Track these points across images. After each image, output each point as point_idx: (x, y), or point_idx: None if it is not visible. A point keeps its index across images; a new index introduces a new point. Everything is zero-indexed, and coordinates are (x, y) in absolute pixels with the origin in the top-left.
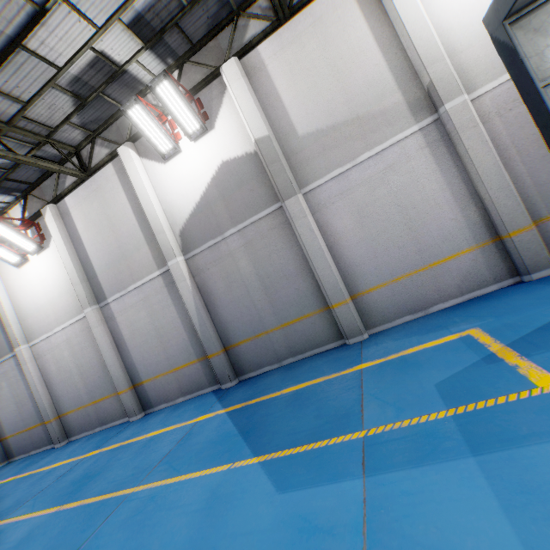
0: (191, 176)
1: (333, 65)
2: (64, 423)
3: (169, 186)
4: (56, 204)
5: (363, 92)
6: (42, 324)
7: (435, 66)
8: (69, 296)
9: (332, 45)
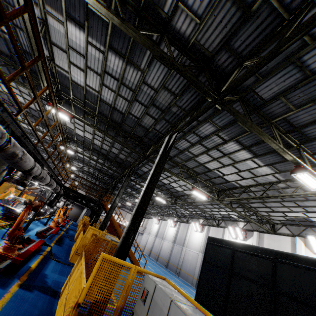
0: None
1: None
2: (180, 271)
3: None
4: (208, 226)
5: None
6: (191, 246)
7: None
8: (199, 246)
9: (280, 248)
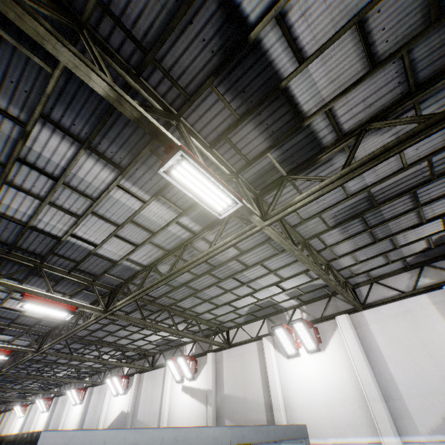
0: (115, 408)
1: (152, 396)
2: None
3: (111, 407)
4: (93, 387)
5: (152, 414)
6: None
7: (161, 423)
8: None
9: (154, 388)
